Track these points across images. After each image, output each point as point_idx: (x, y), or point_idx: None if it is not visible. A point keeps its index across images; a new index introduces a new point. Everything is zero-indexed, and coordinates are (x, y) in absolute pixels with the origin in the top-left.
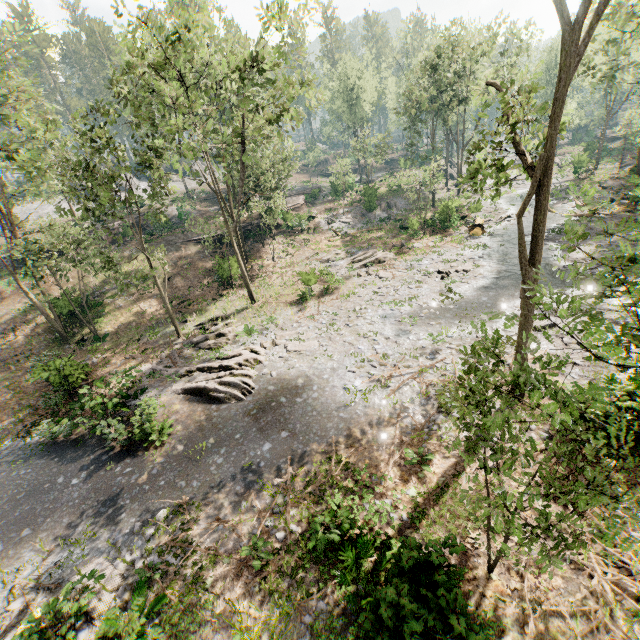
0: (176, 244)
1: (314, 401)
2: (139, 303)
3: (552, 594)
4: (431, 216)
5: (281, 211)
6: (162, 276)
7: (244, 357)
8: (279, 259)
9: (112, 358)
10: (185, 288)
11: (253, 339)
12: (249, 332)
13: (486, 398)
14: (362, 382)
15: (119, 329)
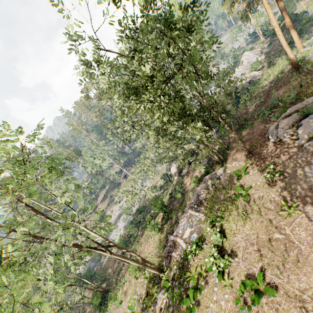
0: None
1: None
2: None
3: None
4: None
5: None
6: None
7: None
8: None
9: None
10: None
11: None
12: None
13: None
14: None
15: None
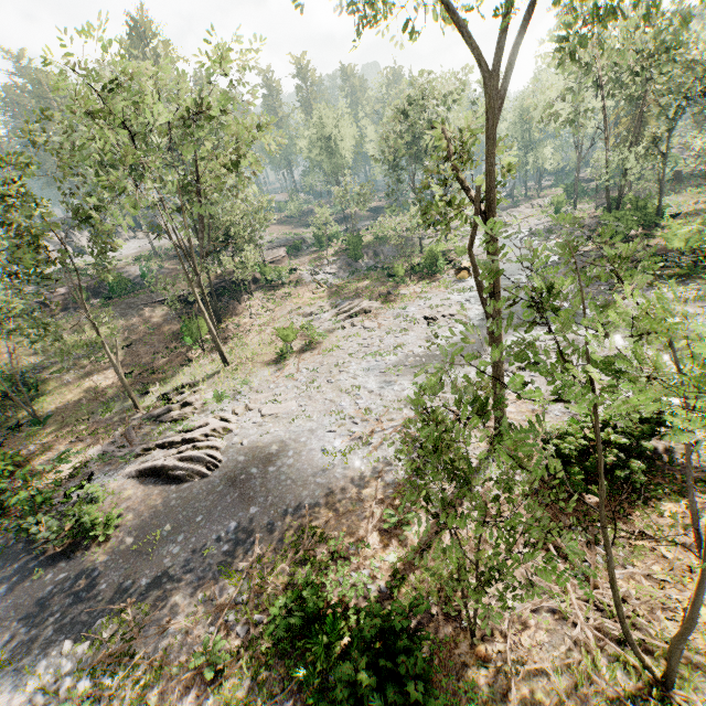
0: (138, 307)
1: (289, 468)
2: (92, 376)
3: (536, 651)
4: (419, 262)
5: (258, 264)
6: (121, 343)
7: (211, 426)
8: (258, 316)
9: (54, 443)
10: (148, 355)
11: (224, 406)
12: (219, 398)
13: (471, 445)
14: (342, 441)
15: (66, 408)
